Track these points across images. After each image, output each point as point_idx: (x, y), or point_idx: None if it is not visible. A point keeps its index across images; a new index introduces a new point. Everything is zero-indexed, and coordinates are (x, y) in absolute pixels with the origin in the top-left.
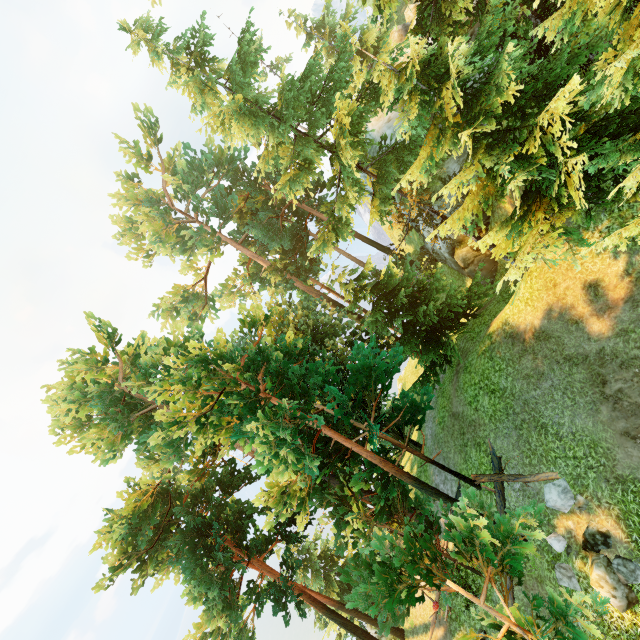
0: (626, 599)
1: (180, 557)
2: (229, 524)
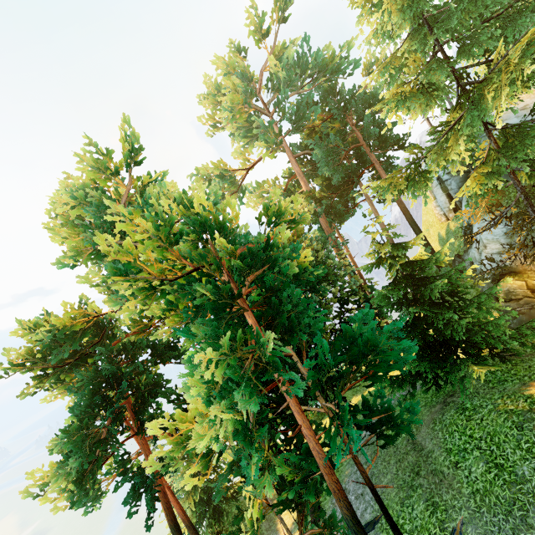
0: None
1: (80, 391)
2: (138, 391)
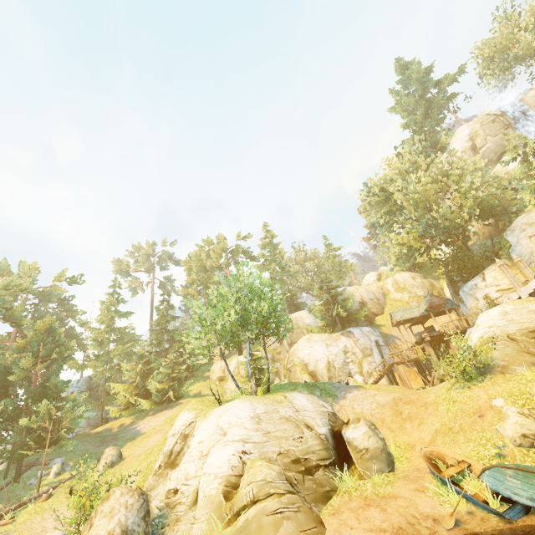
0: (60, 471)
1: None
2: None
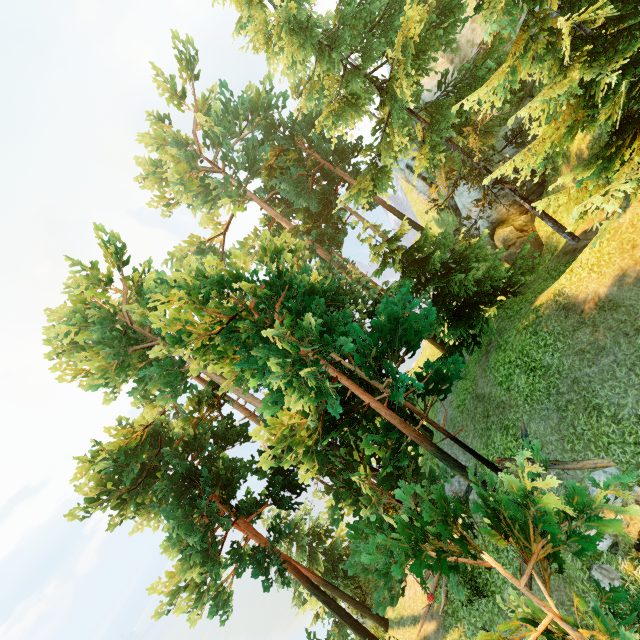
0: None
1: (163, 504)
2: (219, 478)
